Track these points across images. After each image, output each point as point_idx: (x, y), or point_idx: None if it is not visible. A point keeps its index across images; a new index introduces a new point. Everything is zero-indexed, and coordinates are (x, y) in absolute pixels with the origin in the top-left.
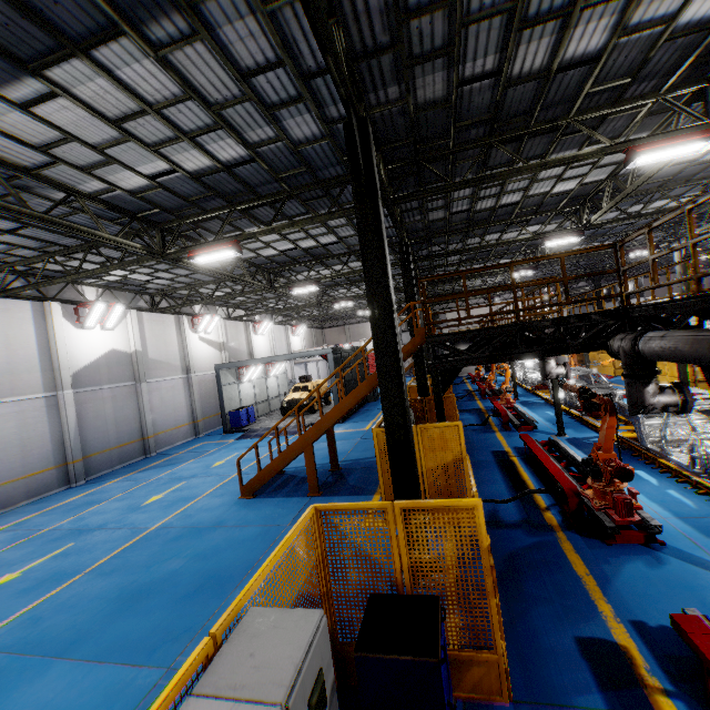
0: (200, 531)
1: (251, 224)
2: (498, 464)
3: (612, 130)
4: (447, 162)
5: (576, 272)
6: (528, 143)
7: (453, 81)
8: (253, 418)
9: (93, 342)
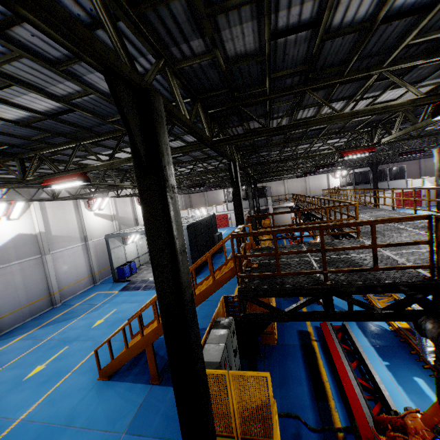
0: (51, 433)
1: (104, 149)
2: (302, 351)
3: (417, 76)
4: (265, 104)
5: (360, 162)
6: (339, 88)
7: (265, 33)
8: (135, 270)
9: (1, 231)
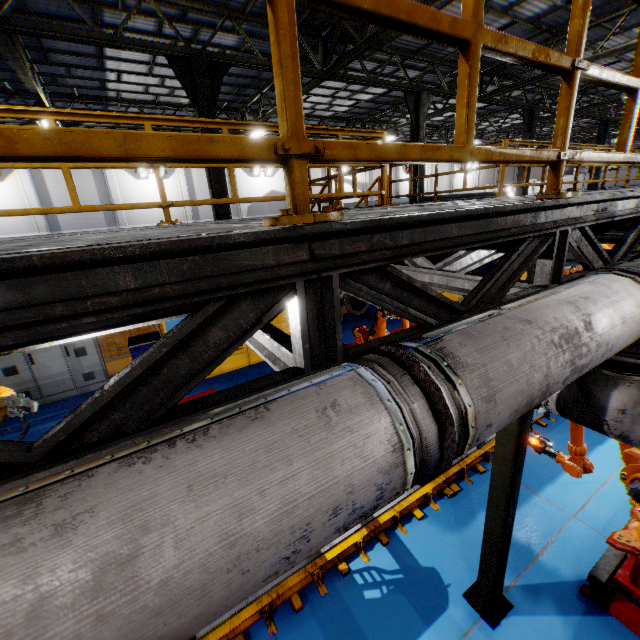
0: None
1: None
2: None
3: None
4: None
5: None
6: None
7: None
8: None
9: (260, 185)
